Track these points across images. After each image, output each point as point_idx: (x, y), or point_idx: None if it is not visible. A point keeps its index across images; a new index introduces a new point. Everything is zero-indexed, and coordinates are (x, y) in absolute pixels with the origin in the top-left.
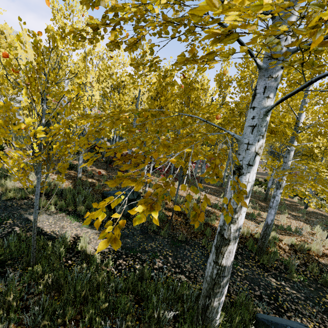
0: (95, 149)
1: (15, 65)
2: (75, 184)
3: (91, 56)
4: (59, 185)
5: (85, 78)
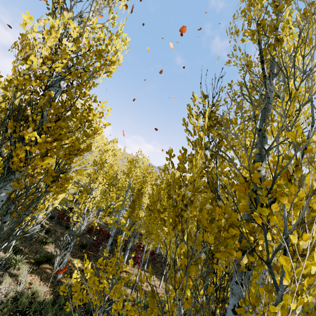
0: (63, 219)
1: (103, 261)
2: (54, 290)
3: (102, 166)
4: (39, 296)
5: (94, 183)
